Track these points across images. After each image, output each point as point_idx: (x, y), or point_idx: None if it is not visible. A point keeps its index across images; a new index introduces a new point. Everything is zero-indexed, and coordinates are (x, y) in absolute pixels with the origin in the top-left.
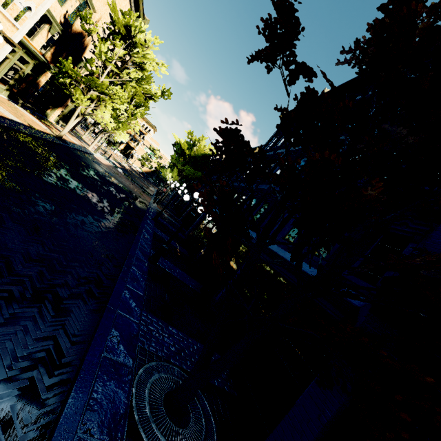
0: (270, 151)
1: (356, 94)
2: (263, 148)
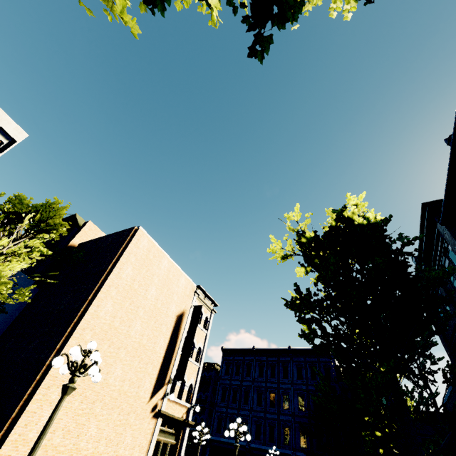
0: (235, 381)
1: (273, 356)
2: (221, 374)
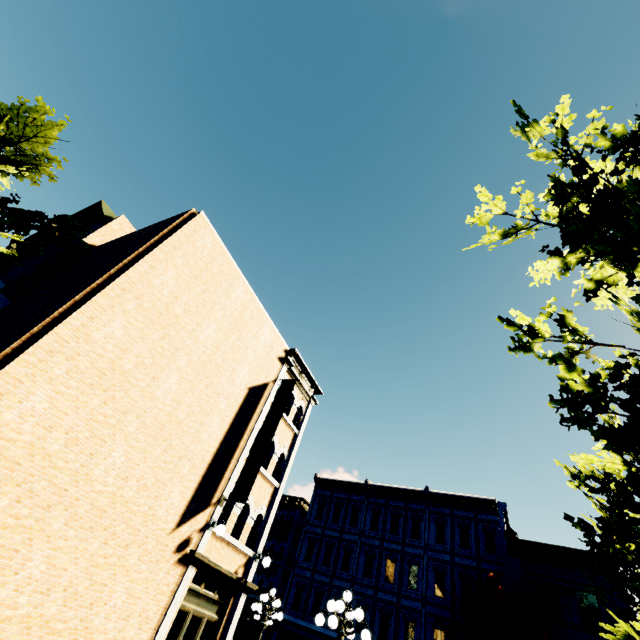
0: (331, 530)
1: (398, 499)
2: (310, 516)
